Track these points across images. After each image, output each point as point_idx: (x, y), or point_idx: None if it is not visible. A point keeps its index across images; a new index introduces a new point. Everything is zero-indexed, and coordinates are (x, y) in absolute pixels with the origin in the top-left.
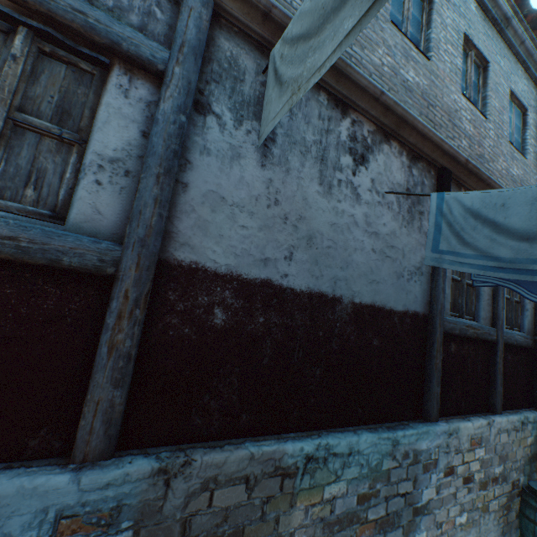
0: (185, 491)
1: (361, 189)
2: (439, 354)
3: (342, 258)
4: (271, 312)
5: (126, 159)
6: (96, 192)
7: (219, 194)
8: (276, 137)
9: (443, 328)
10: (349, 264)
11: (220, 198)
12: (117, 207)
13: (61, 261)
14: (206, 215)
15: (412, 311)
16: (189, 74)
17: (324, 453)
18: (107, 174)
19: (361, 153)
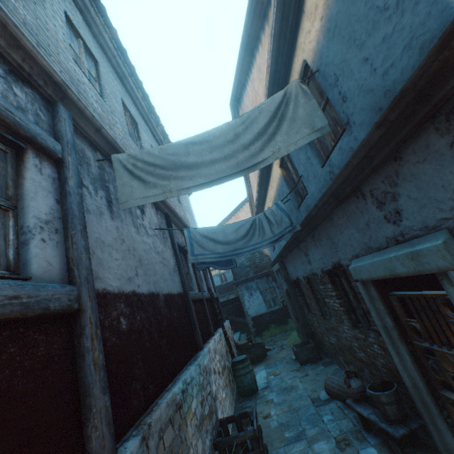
0: (154, 446)
1: (147, 228)
2: (194, 311)
3: (153, 269)
4: (141, 311)
5: (53, 220)
6: (44, 248)
7: (101, 239)
8: (112, 200)
9: (190, 297)
10: (156, 272)
11: (102, 242)
12: (58, 258)
13: (50, 307)
14: (100, 254)
15: (179, 292)
16: (75, 161)
17: (186, 385)
18: (47, 233)
19: (142, 208)
